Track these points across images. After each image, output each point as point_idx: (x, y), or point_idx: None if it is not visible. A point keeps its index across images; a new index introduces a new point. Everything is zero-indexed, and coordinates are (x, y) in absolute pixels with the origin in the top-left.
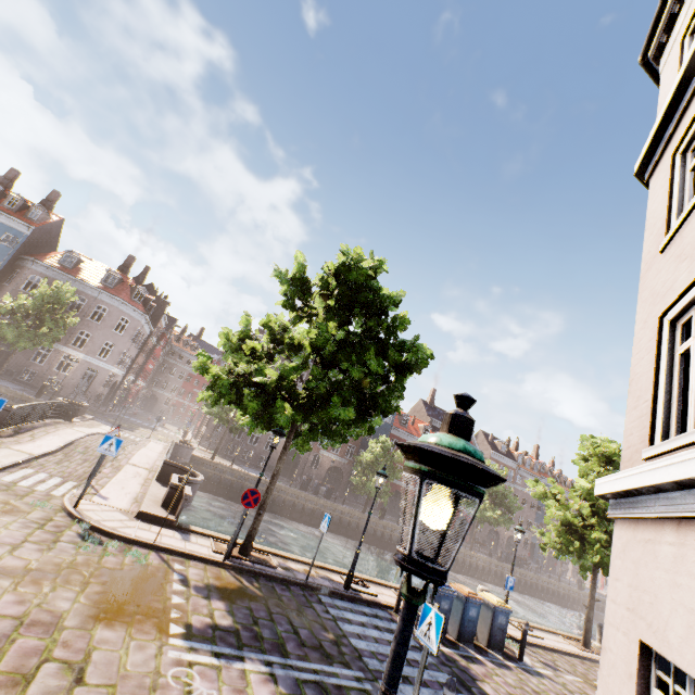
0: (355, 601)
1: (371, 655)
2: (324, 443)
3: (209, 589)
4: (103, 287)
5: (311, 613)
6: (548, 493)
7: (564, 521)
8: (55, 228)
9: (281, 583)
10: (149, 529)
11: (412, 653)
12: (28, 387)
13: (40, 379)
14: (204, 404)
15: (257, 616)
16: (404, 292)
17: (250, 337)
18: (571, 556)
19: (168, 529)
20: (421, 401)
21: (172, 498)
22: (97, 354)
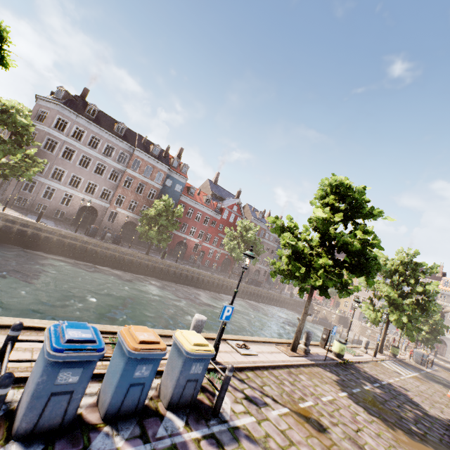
0: None
1: None
2: None
3: None
4: None
5: None
6: (285, 229)
7: (294, 251)
8: None
9: None
10: None
11: None
12: None
13: None
14: None
15: None
16: None
17: None
18: (294, 280)
19: None
20: (208, 180)
21: None
22: None
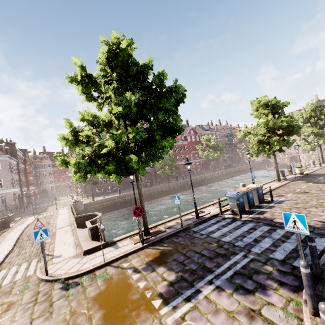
0: (205, 221)
1: (236, 240)
2: (151, 165)
3: (149, 265)
4: None
5: (197, 240)
6: (246, 133)
7: (258, 141)
8: None
9: (173, 236)
10: (95, 256)
11: (245, 227)
12: None
13: None
14: (72, 180)
15: (181, 261)
16: (152, 58)
17: (78, 131)
18: (262, 153)
19: (104, 249)
20: None
21: (94, 234)
22: None
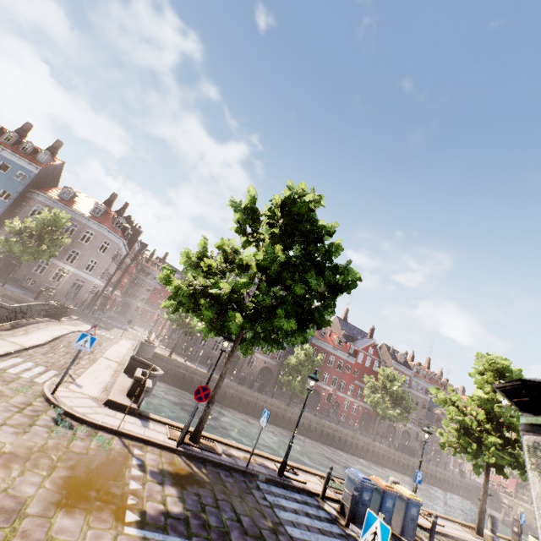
0: (287, 487)
1: None
2: (264, 349)
3: (163, 474)
4: (92, 216)
5: (251, 499)
6: (448, 400)
7: (462, 425)
8: (57, 169)
9: (225, 469)
10: (114, 415)
11: None
12: (30, 291)
13: (39, 286)
14: (166, 312)
15: (205, 502)
16: (338, 224)
17: (206, 256)
18: (466, 454)
19: (131, 416)
20: (337, 317)
21: (135, 389)
22: (84, 268)
